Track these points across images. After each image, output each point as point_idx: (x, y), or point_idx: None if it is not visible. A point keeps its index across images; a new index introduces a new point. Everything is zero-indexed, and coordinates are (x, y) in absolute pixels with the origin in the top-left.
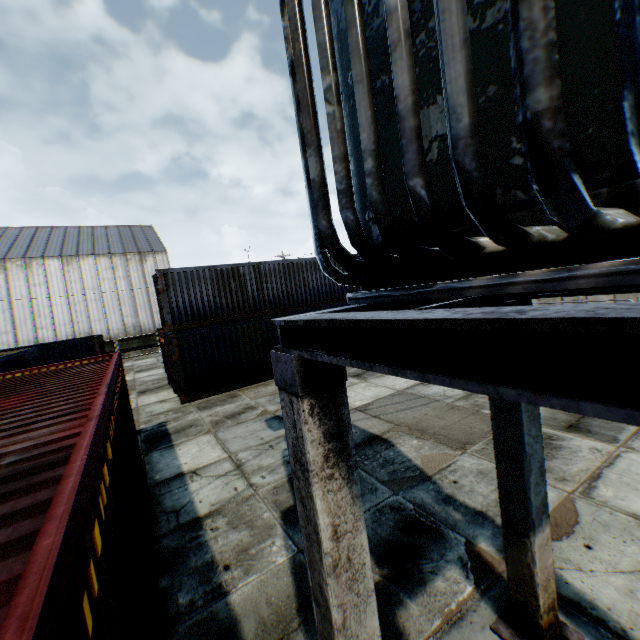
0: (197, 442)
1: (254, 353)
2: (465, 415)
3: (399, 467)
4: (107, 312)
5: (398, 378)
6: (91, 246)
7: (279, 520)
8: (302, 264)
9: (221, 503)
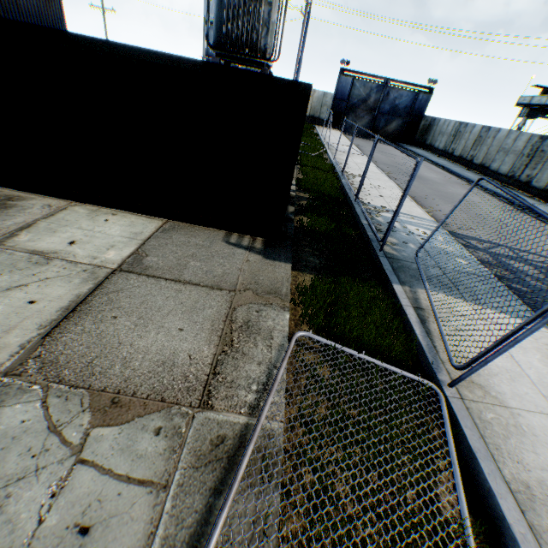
0: None
1: None
2: None
3: None
4: None
5: None
6: None
7: None
8: None
9: None
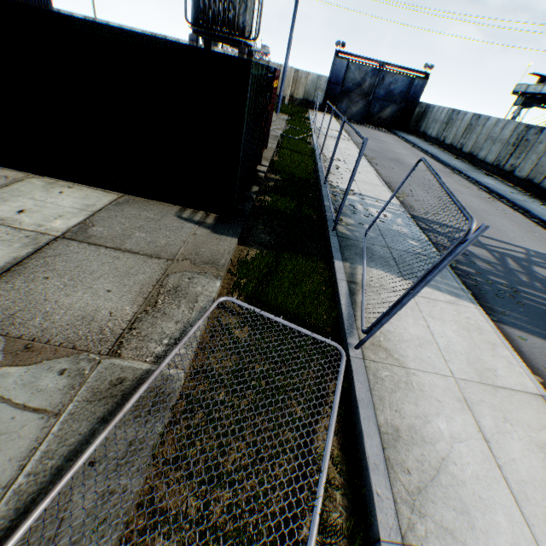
0: None
1: None
2: None
3: None
4: None
5: None
6: None
7: None
8: None
9: None
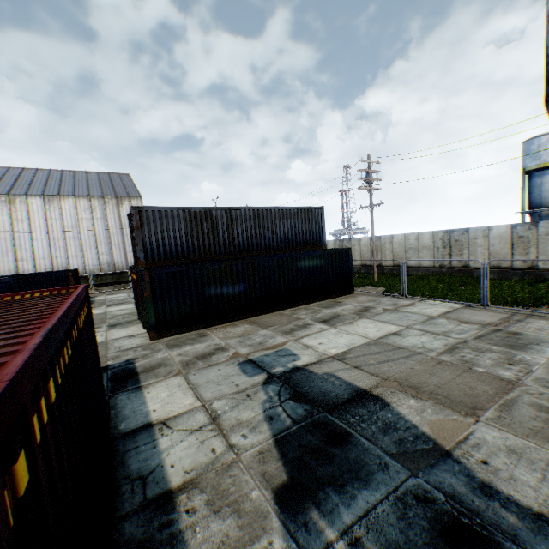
0: (167, 385)
1: (224, 294)
2: (457, 372)
3: (405, 435)
4: (84, 249)
5: (368, 326)
6: (72, 188)
7: (273, 504)
8: (271, 212)
9: (197, 470)
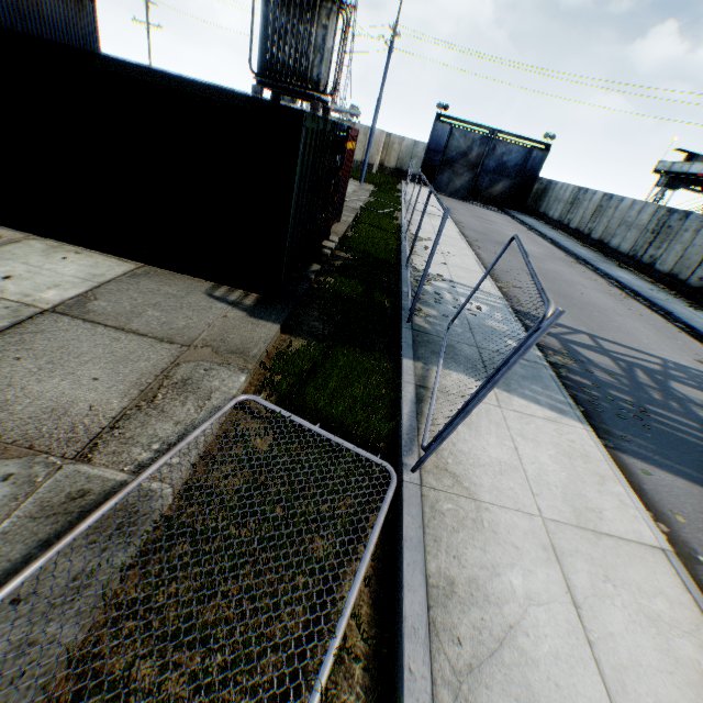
0: None
1: None
2: None
3: None
4: None
5: None
6: None
7: None
8: None
9: None
